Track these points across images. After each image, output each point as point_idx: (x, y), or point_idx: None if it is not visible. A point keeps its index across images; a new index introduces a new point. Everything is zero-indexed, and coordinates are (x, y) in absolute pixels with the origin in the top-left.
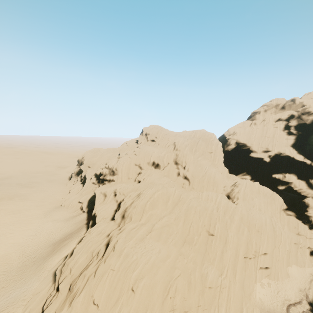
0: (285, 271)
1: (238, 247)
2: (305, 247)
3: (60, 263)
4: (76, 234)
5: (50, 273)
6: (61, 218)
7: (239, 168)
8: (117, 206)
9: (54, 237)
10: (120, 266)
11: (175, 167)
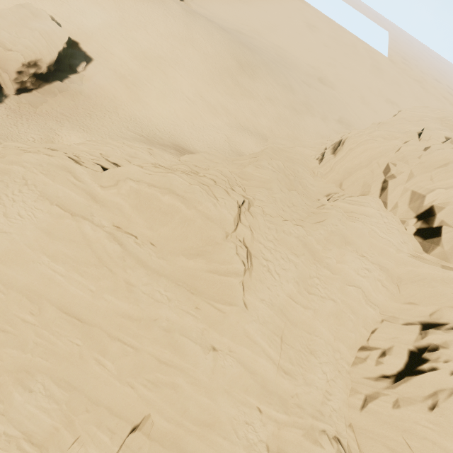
0: None
1: None
2: None
3: None
4: None
5: None
6: (235, 143)
7: None
8: None
9: (193, 144)
10: None
11: None
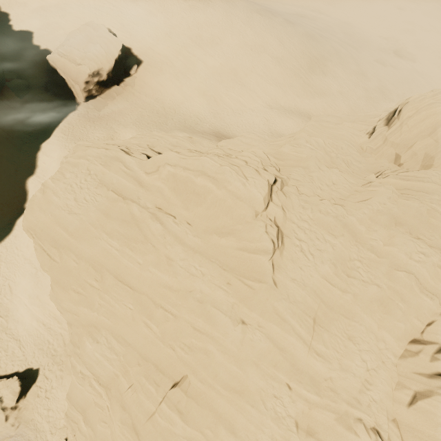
0: None
1: None
2: None
3: None
4: None
5: None
6: (275, 125)
7: None
8: None
9: (233, 130)
10: (66, 162)
11: None
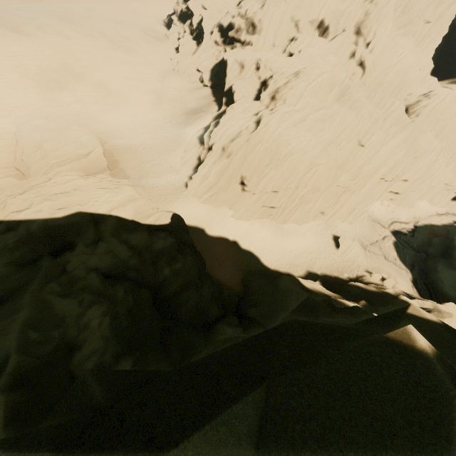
0: (412, 202)
1: (383, 165)
2: (454, 191)
3: (201, 133)
4: (208, 110)
5: (193, 138)
6: (181, 88)
7: (453, 69)
8: (259, 85)
9: (182, 108)
10: (274, 141)
11: (353, 40)
